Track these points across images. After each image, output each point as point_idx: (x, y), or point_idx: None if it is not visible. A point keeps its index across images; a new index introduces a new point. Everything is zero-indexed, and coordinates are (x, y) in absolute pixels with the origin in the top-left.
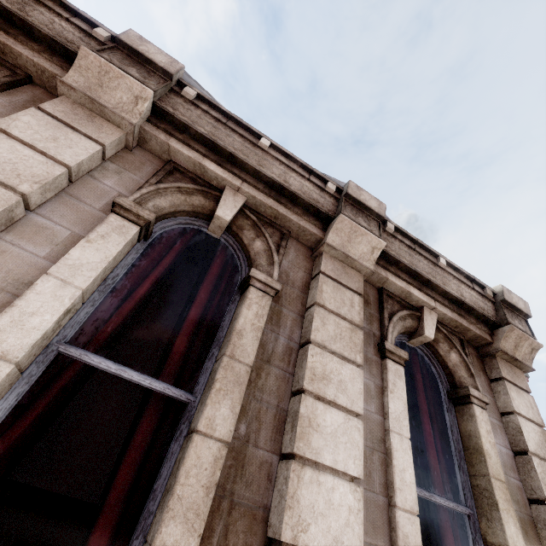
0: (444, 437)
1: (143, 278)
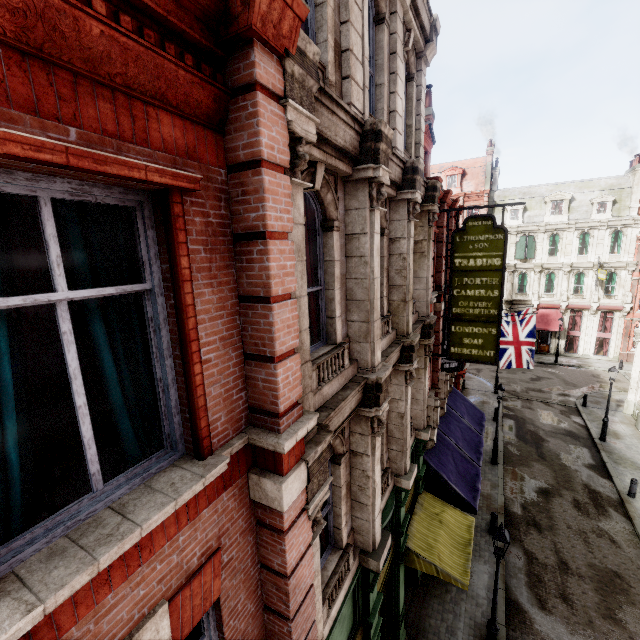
0: None
1: None
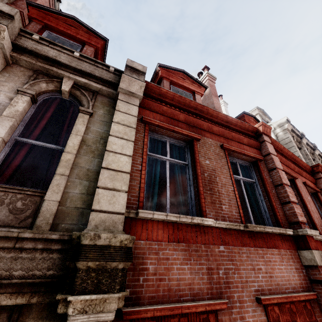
0: None
1: None
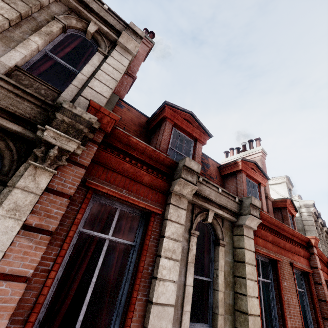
0: None
1: None
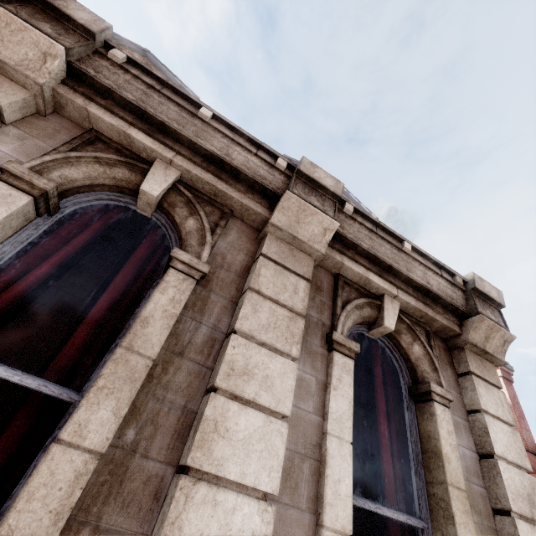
0: (404, 437)
1: (46, 258)
